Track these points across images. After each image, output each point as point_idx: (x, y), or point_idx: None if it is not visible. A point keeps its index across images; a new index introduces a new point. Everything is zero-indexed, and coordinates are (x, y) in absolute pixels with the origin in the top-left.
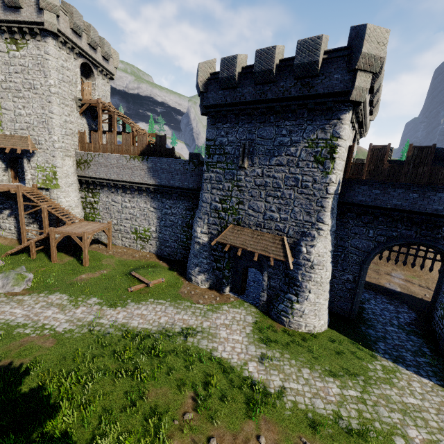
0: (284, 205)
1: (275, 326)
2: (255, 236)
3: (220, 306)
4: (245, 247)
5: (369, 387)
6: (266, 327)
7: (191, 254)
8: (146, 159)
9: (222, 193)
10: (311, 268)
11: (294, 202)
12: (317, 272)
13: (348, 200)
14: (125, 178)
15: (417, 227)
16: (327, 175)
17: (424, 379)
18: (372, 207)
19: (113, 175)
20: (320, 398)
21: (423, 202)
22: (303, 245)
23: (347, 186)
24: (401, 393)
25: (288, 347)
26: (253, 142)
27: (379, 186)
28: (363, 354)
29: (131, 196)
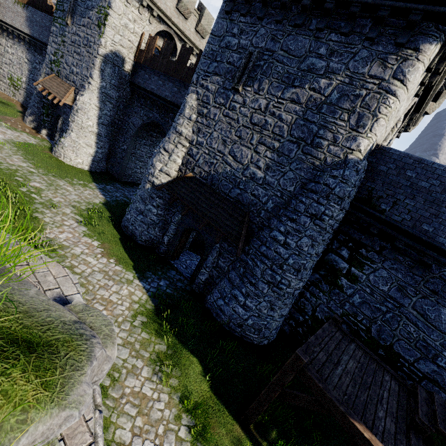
0: (79, 61)
1: (45, 151)
2: (60, 84)
3: (22, 132)
4: (49, 89)
5: (51, 176)
6: (37, 147)
7: (31, 99)
8: (26, 7)
9: (56, 47)
10: (76, 112)
11: (84, 59)
12: (79, 116)
13: (134, 81)
14: (8, 21)
15: (160, 110)
16: (100, 38)
17: (103, 196)
18: (143, 89)
19: (0, 14)
20: (3, 159)
21: (162, 89)
22: (79, 94)
23: (135, 68)
24: (69, 186)
25: (31, 153)
26: (77, 3)
27: (149, 73)
28: (85, 179)
29: (13, 42)
